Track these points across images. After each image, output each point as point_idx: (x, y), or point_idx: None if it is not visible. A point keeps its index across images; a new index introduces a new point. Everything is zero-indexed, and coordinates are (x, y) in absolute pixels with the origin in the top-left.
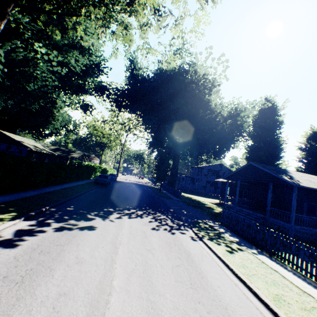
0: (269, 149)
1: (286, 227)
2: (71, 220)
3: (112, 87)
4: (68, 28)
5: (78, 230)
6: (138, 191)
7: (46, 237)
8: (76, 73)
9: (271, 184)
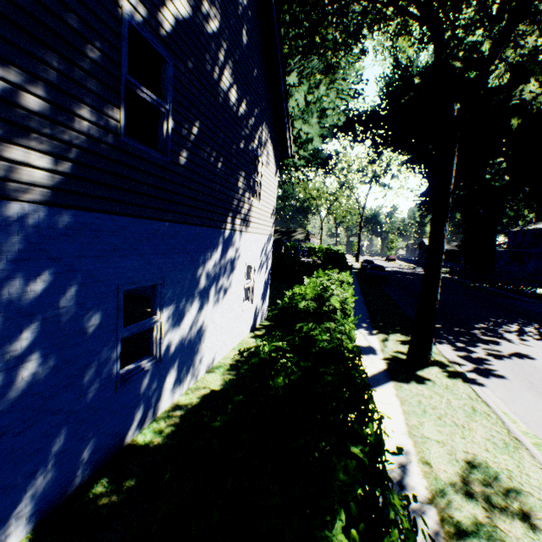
0: None
1: None
2: (478, 344)
3: (358, 112)
4: (335, 45)
5: (517, 359)
6: (440, 288)
7: (505, 366)
8: (321, 111)
9: None
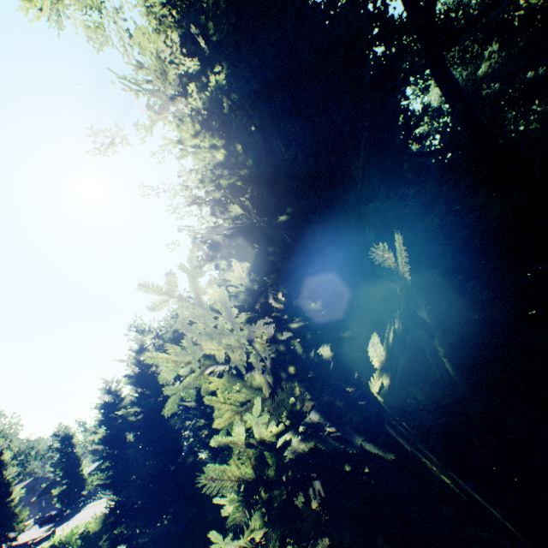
0: None
1: None
2: None
3: None
4: None
5: None
6: None
7: None
8: None
9: None
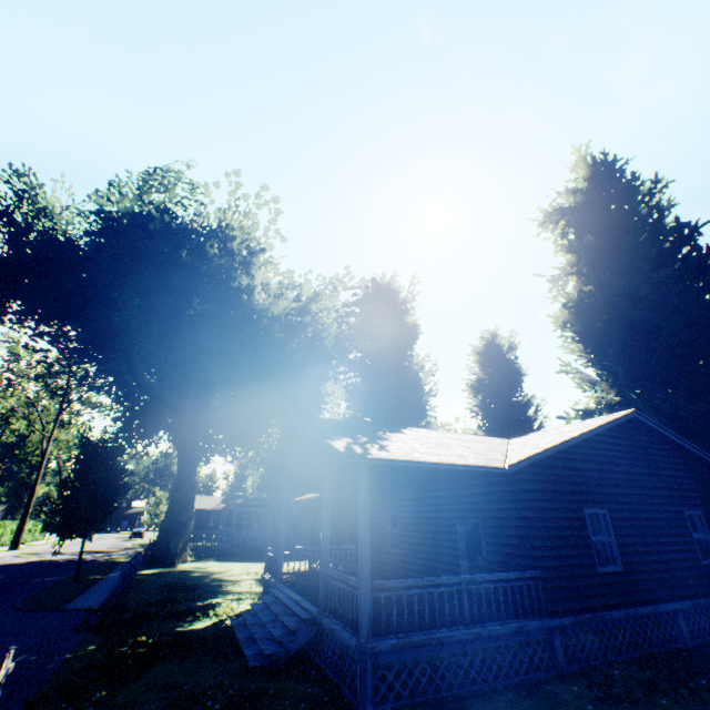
0: (392, 389)
1: (354, 655)
2: None
3: None
4: None
5: None
6: None
7: None
8: None
9: (327, 478)
